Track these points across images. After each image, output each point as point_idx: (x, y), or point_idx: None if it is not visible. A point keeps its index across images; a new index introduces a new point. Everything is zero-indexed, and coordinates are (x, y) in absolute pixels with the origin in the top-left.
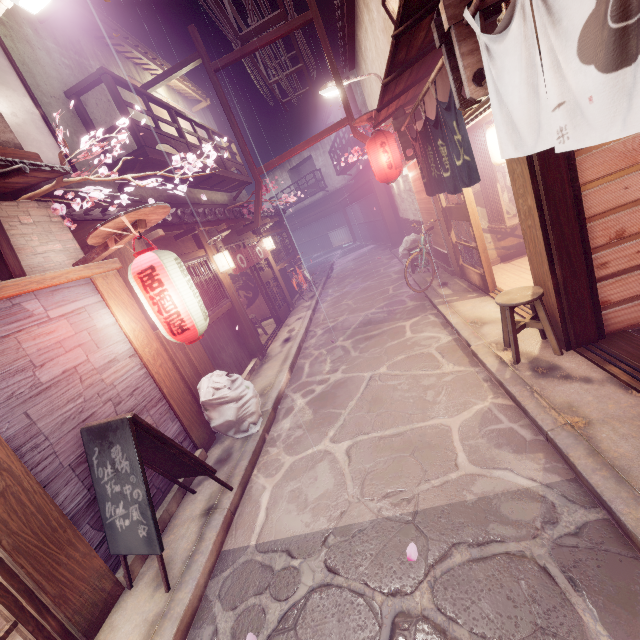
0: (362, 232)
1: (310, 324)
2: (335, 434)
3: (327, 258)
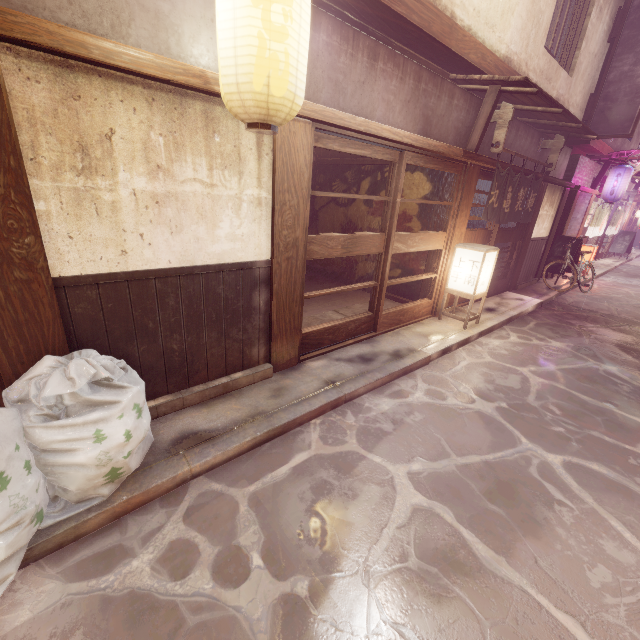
0: None
1: None
2: None
3: None
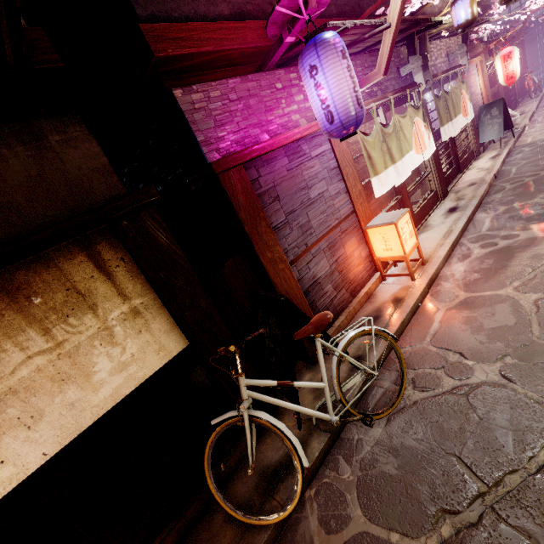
0: None
1: (537, 108)
2: None
3: None
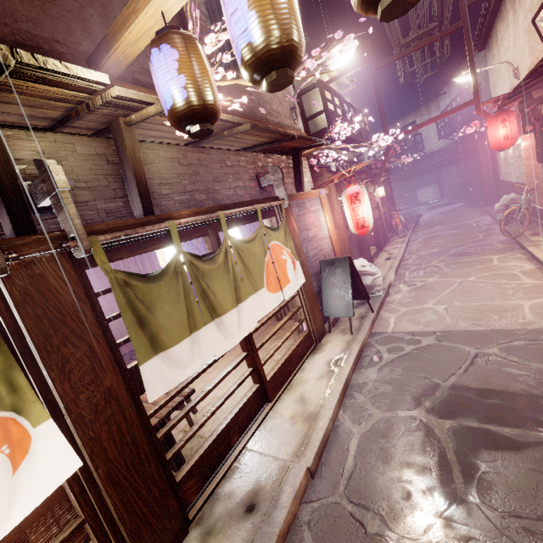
0: (453, 191)
1: (405, 252)
2: (435, 302)
3: (412, 211)
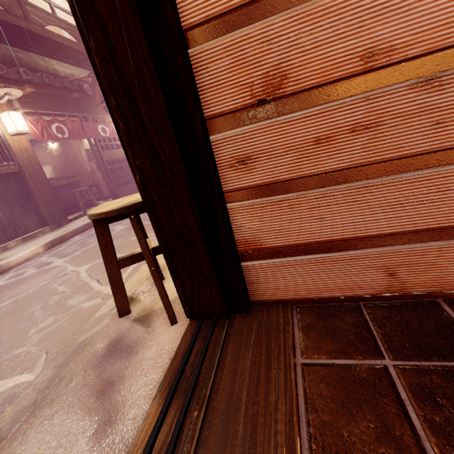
0: None
1: None
2: None
3: None
